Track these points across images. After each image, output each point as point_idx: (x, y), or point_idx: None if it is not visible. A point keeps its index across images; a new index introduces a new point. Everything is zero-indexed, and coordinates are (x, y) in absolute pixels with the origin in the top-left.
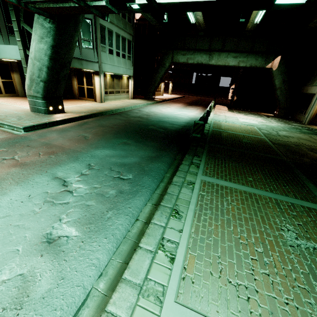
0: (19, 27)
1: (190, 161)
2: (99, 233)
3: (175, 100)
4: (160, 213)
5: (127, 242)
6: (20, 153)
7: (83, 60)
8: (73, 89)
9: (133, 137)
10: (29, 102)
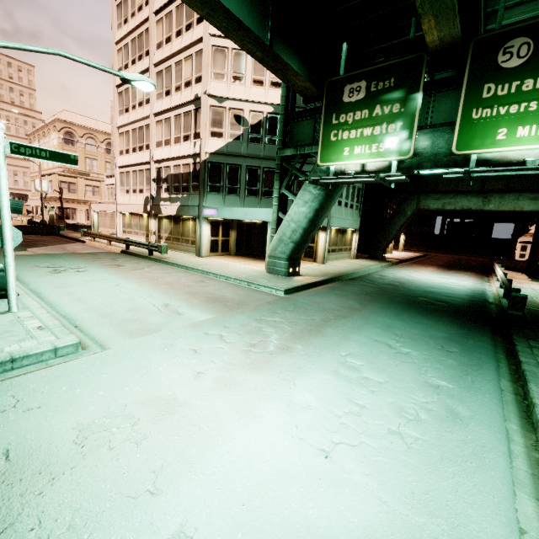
0: (279, 193)
1: (526, 343)
2: (474, 390)
3: (416, 260)
4: (534, 385)
5: (509, 404)
6: (312, 314)
7: None
8: None
9: (413, 310)
10: (268, 263)
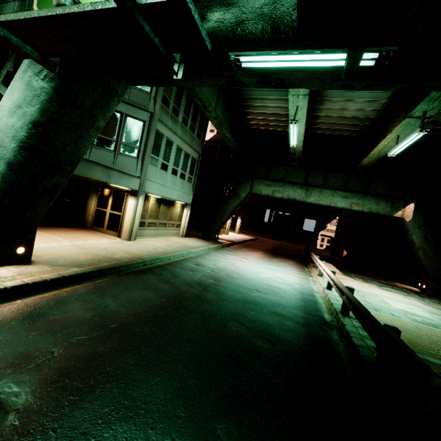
0: None
1: None
2: None
3: (247, 243)
4: None
5: None
6: None
7: (115, 170)
8: (85, 213)
9: (193, 409)
10: None
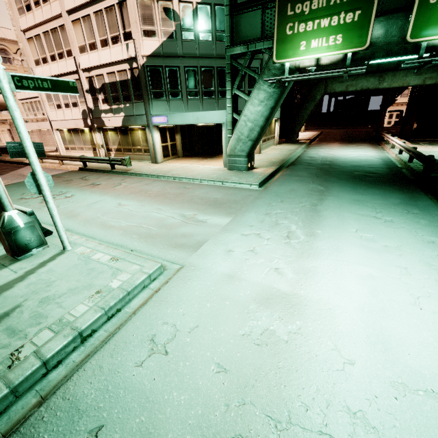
0: (232, 94)
1: None
2: None
3: (320, 139)
4: None
5: None
6: (299, 202)
7: None
8: None
9: (361, 184)
10: (229, 161)
